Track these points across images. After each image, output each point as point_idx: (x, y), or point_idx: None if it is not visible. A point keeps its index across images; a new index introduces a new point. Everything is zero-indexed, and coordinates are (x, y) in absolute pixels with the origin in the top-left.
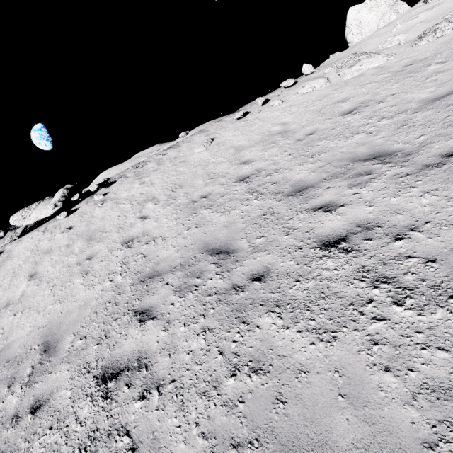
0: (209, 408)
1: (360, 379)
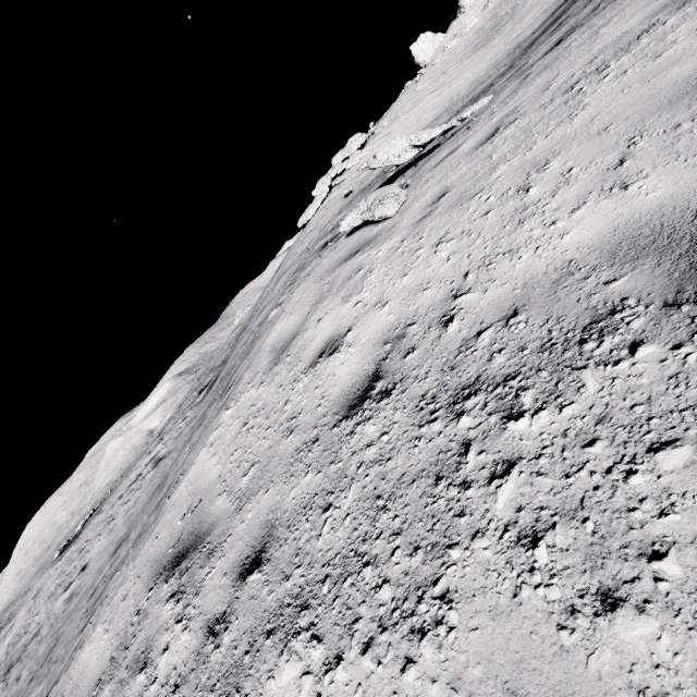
0: None
1: None
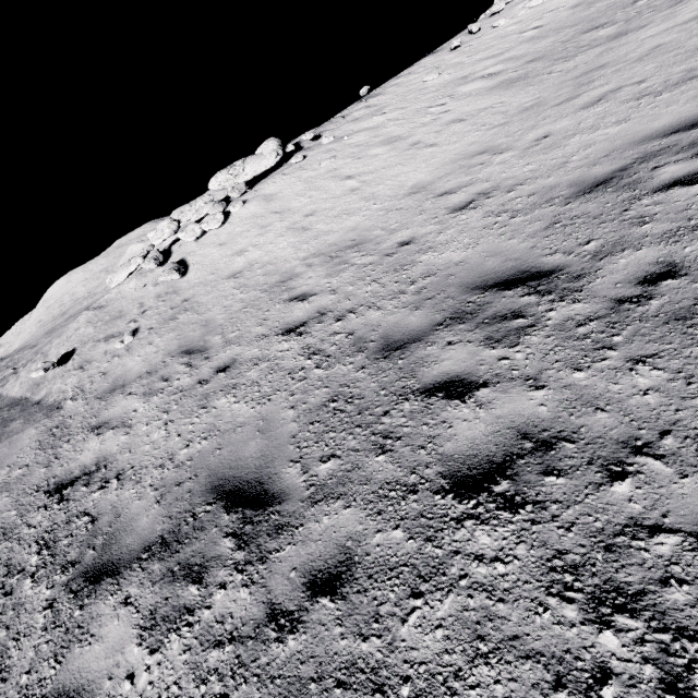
0: None
1: None
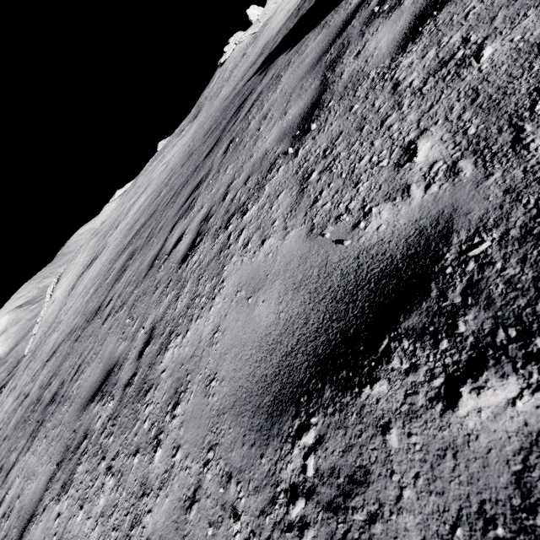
0: None
1: None
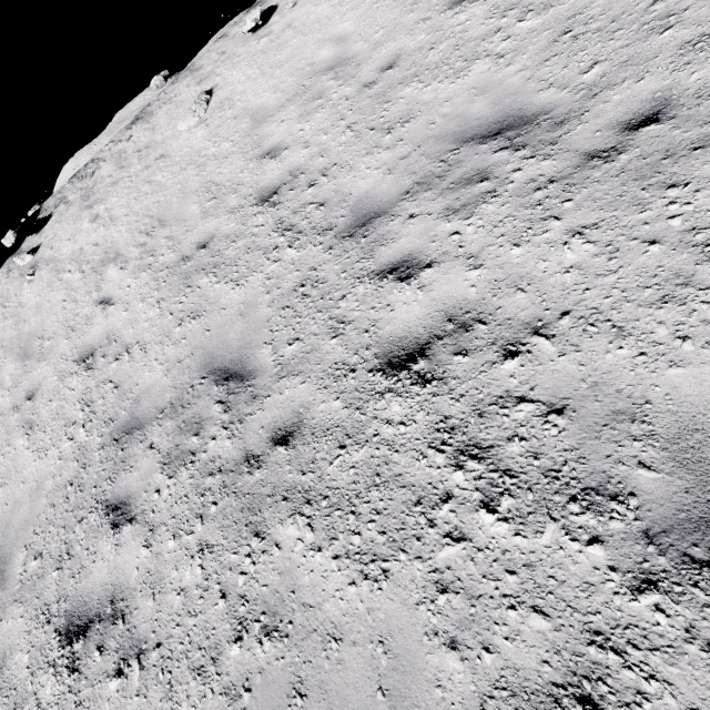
0: (204, 697)
1: (412, 660)
